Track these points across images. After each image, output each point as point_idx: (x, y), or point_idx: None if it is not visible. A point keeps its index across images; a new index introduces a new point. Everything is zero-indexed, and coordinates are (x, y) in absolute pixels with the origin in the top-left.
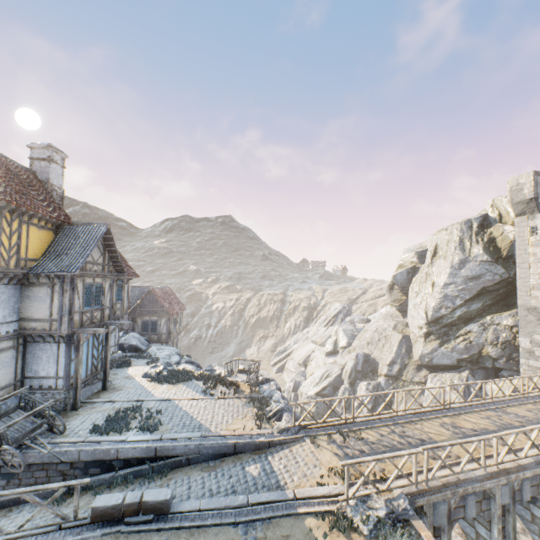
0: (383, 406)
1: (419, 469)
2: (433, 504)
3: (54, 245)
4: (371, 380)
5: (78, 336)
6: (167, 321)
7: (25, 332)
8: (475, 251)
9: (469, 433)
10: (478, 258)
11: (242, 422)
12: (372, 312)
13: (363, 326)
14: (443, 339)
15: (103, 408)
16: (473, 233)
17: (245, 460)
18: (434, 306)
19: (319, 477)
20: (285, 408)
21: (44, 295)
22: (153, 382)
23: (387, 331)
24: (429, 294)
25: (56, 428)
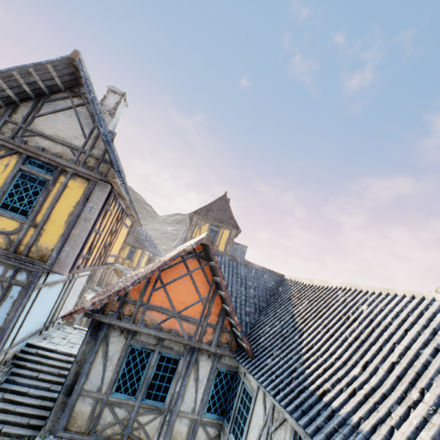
0: None
1: None
2: None
3: None
4: None
5: None
6: None
7: None
8: None
9: None
10: None
11: None
12: None
13: None
14: None
15: None
16: None
17: None
18: None
19: None
20: None
21: None
22: None
23: None
24: None
25: None
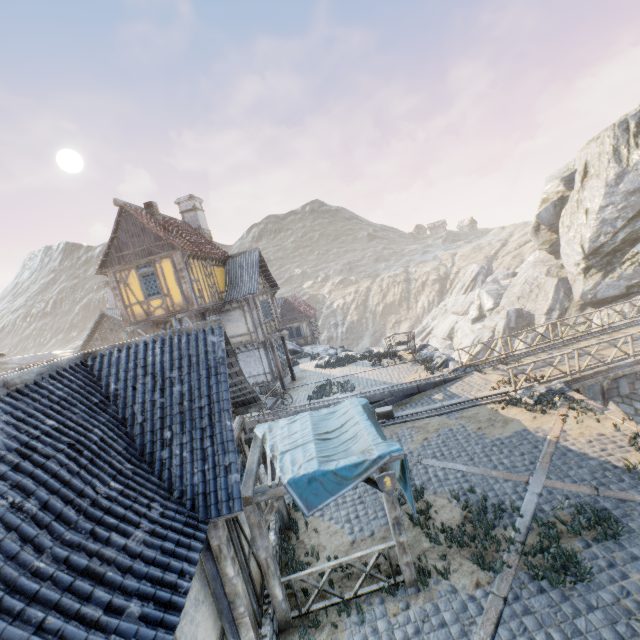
0: (538, 338)
1: (574, 369)
2: (587, 388)
3: (228, 277)
4: (528, 334)
5: (270, 341)
6: (308, 325)
7: (235, 345)
8: (634, 159)
9: (626, 340)
10: (639, 166)
11: (416, 375)
12: (518, 264)
13: (509, 282)
14: (606, 270)
15: (304, 389)
16: (631, 136)
17: (428, 394)
18: (591, 236)
19: (491, 389)
20: (449, 359)
21: (239, 316)
22: (326, 369)
23: (539, 279)
24: (583, 224)
25: (286, 400)
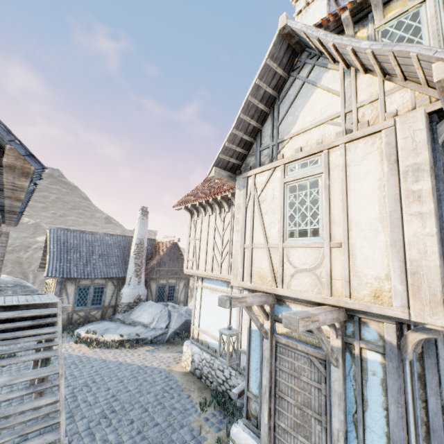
0: None
1: None
2: None
3: None
4: None
5: None
6: (186, 285)
7: None
8: None
9: None
10: None
11: None
12: None
13: None
14: None
15: None
16: None
17: None
18: None
19: None
20: None
21: None
22: None
23: None
24: None
25: None
